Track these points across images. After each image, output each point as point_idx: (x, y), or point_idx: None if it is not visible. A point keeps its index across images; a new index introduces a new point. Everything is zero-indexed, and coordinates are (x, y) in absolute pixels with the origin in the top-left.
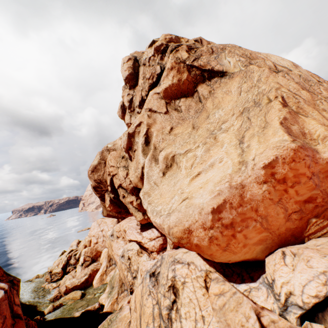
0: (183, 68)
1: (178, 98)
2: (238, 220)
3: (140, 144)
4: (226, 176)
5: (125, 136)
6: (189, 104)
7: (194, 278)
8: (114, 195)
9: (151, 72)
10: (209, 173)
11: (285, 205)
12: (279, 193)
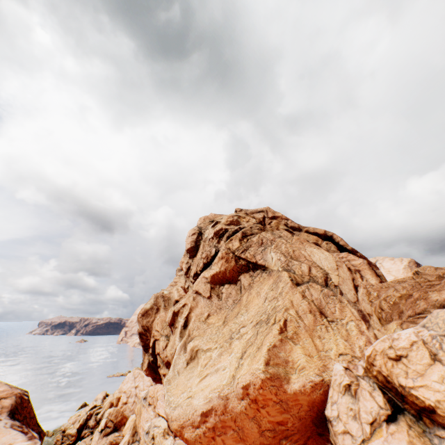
0: (231, 258)
1: (223, 283)
2: (219, 426)
3: (180, 325)
4: (220, 385)
5: (171, 312)
6: (230, 292)
7: None
8: (153, 358)
9: (207, 253)
10: (213, 378)
11: (259, 422)
12: (254, 410)
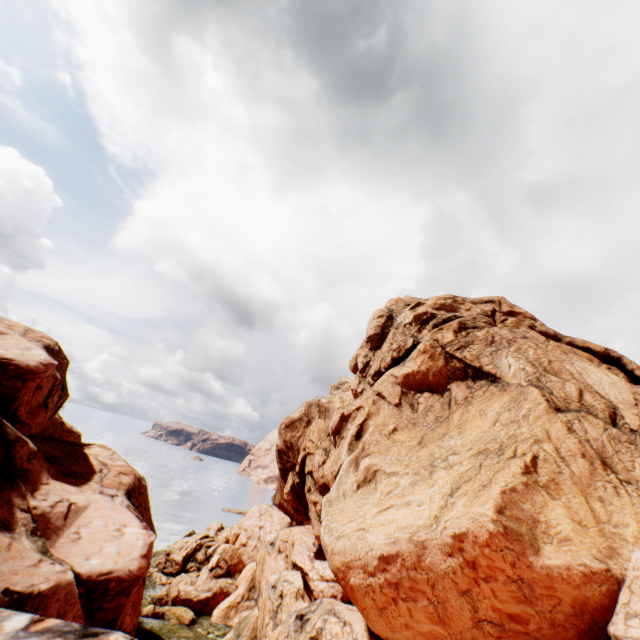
0: (439, 355)
1: (421, 389)
2: (406, 585)
3: (350, 433)
4: (413, 525)
5: (338, 415)
6: (432, 405)
7: None
8: (299, 480)
9: (400, 344)
10: (400, 513)
11: (475, 602)
12: (468, 579)
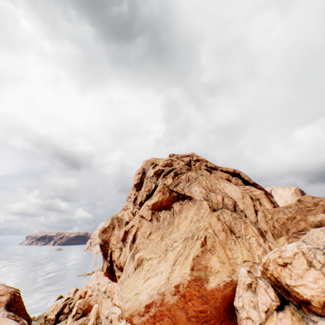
0: (166, 191)
1: (161, 209)
2: (158, 314)
3: (129, 240)
4: (159, 285)
5: (123, 231)
6: (166, 216)
7: None
8: (110, 264)
9: (149, 188)
10: (153, 280)
11: (187, 311)
12: (183, 302)
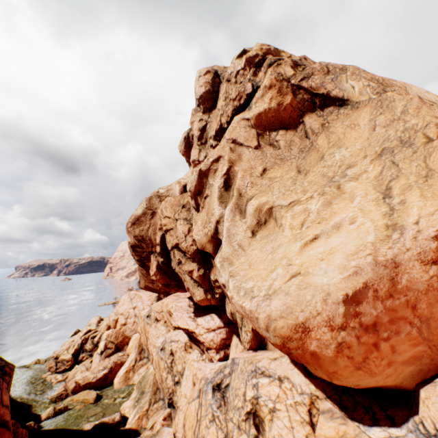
0: (286, 88)
1: (275, 129)
2: (384, 320)
3: (216, 187)
4: (367, 245)
5: (194, 174)
6: (291, 139)
7: (291, 404)
8: (164, 259)
9: (239, 91)
10: (334, 239)
11: None
12: None
